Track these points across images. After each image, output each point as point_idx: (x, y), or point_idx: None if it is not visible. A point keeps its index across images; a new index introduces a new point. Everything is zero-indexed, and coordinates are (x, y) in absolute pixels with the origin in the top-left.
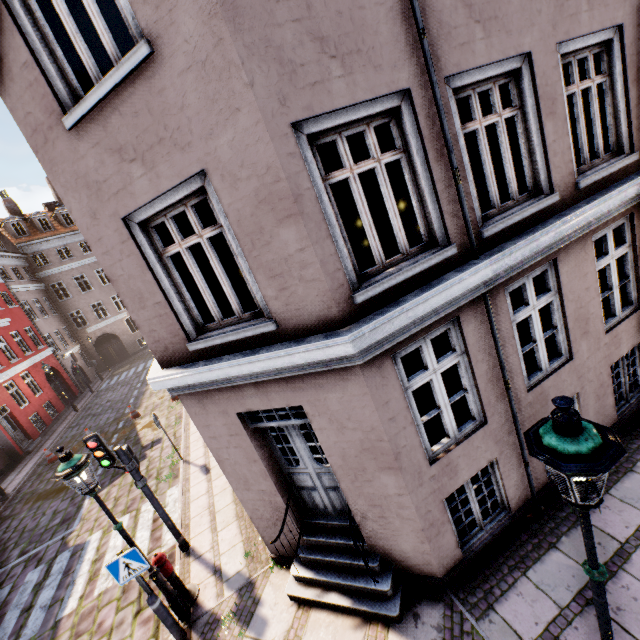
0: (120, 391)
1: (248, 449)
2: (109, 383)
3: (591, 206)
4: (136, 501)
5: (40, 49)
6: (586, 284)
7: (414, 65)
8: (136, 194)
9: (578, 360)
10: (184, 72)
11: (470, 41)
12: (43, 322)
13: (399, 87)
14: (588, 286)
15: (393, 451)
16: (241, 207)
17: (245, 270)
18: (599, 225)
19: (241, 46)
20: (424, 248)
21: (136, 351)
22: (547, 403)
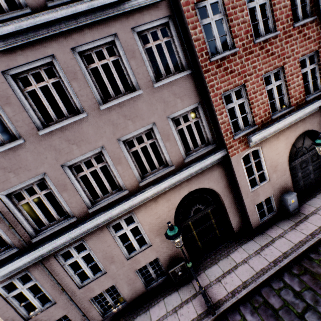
0: None
1: None
2: None
3: (88, 223)
4: None
5: None
6: (108, 244)
7: None
8: None
9: (111, 272)
10: None
11: (8, 179)
12: None
13: None
14: (109, 244)
15: (3, 319)
16: None
17: None
18: (110, 221)
19: None
20: (8, 247)
21: None
22: (94, 291)
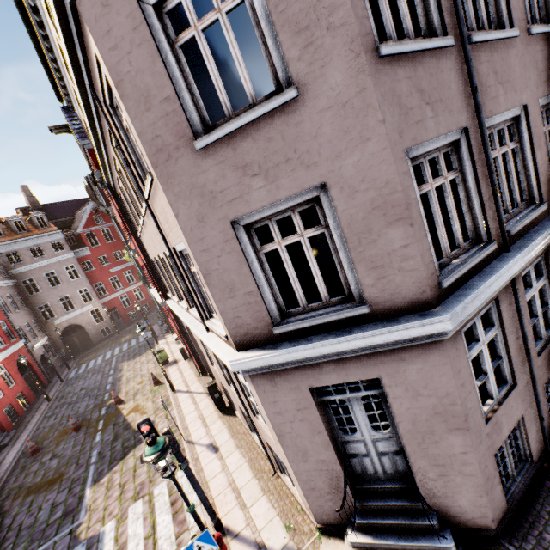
0: (92, 379)
1: (314, 421)
2: (77, 371)
3: None
4: (145, 485)
5: (182, 88)
6: None
7: (469, 111)
8: (251, 202)
9: None
10: (324, 110)
11: (496, 96)
12: (15, 316)
13: (461, 126)
14: None
15: (464, 413)
16: (354, 212)
17: (344, 263)
18: None
19: (378, 94)
20: (472, 244)
21: (99, 340)
22: (548, 366)
